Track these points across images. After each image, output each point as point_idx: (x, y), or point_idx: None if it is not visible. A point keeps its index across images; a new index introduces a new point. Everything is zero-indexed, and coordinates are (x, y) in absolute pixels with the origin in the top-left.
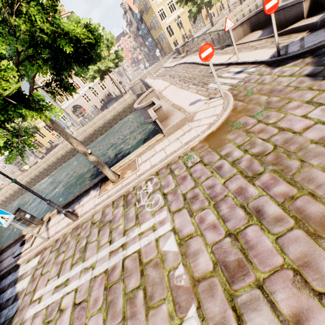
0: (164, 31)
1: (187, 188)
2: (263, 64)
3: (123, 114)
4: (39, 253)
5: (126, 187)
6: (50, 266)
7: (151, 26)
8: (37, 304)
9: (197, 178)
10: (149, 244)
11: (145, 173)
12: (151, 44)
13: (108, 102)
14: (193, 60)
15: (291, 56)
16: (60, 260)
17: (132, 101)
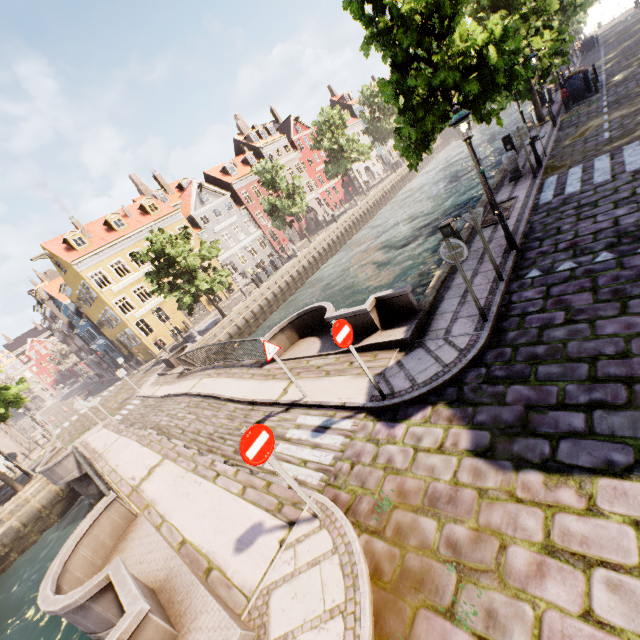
0: (132, 329)
1: None
2: (362, 412)
3: (15, 545)
4: None
5: None
6: None
7: (103, 321)
8: None
9: None
10: None
11: None
12: (104, 347)
13: None
14: (208, 389)
15: (407, 400)
16: None
17: (49, 496)
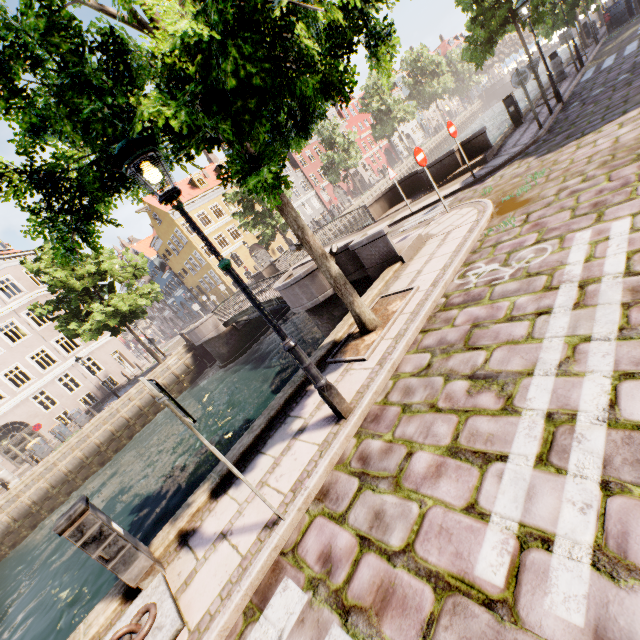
0: (215, 270)
1: (564, 217)
2: (459, 192)
3: None
4: (269, 584)
5: (429, 300)
6: (410, 507)
7: (186, 269)
8: (548, 554)
9: (560, 209)
10: (633, 239)
11: (446, 272)
12: (181, 299)
13: (108, 397)
14: None
15: (491, 171)
16: (428, 464)
17: (182, 368)
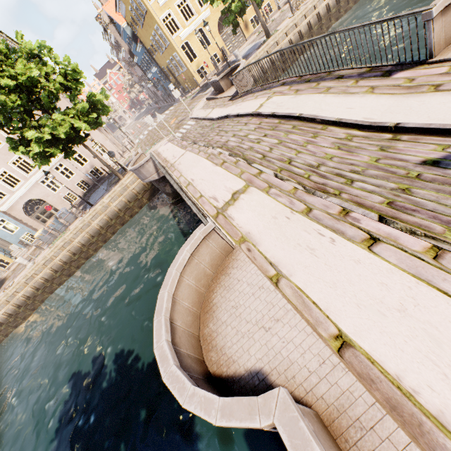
0: (178, 53)
1: None
2: None
3: (126, 212)
4: None
5: None
6: None
7: (153, 46)
8: None
9: None
10: None
11: None
12: (157, 76)
13: (96, 186)
14: (287, 109)
15: None
16: None
17: (140, 186)
